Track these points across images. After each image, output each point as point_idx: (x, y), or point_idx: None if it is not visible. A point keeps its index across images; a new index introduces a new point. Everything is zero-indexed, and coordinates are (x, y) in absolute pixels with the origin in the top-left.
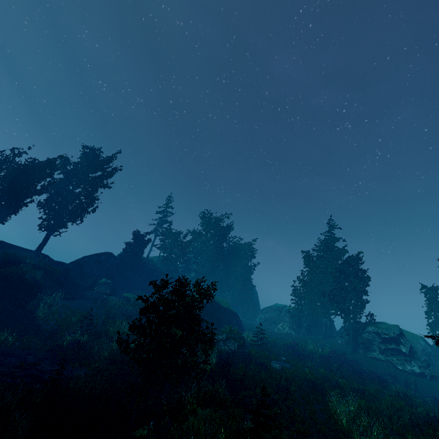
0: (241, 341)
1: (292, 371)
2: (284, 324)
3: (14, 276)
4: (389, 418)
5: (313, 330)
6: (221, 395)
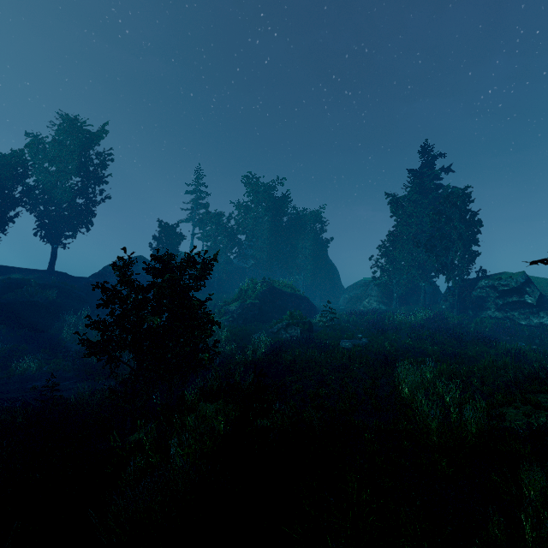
0: (306, 326)
1: (365, 347)
2: (370, 299)
3: (21, 300)
4: (481, 379)
5: (410, 300)
6: (245, 385)
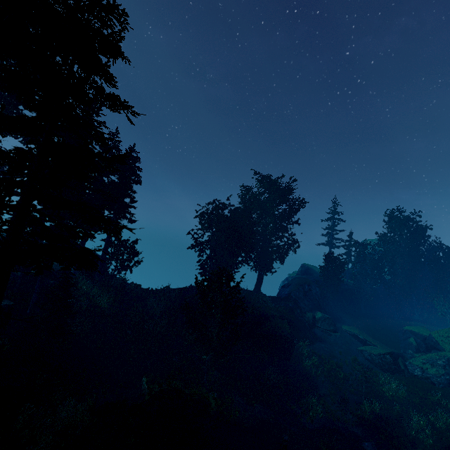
0: None
1: None
2: None
3: (276, 334)
4: None
5: None
6: None
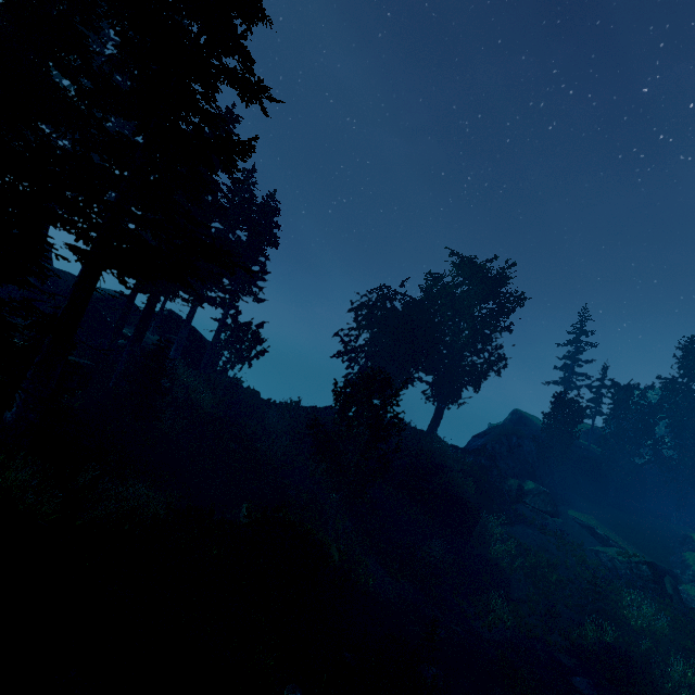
0: None
1: None
2: None
3: (451, 493)
4: None
5: None
6: None
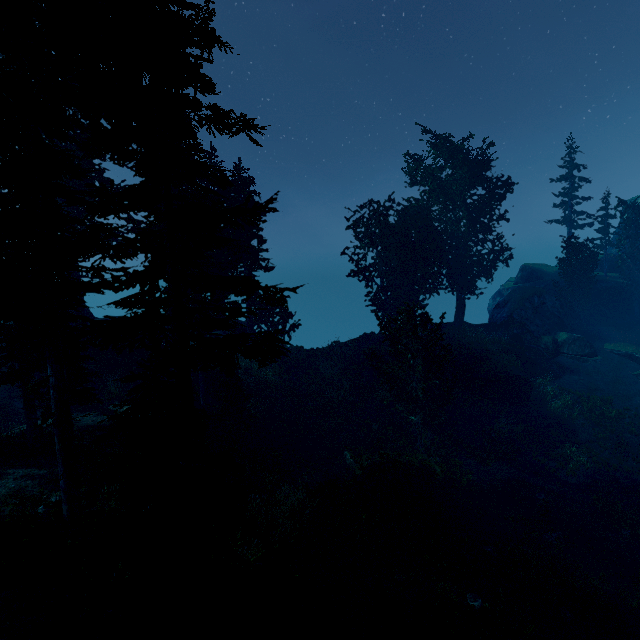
0: None
1: None
2: None
3: (502, 375)
4: None
5: None
6: None
